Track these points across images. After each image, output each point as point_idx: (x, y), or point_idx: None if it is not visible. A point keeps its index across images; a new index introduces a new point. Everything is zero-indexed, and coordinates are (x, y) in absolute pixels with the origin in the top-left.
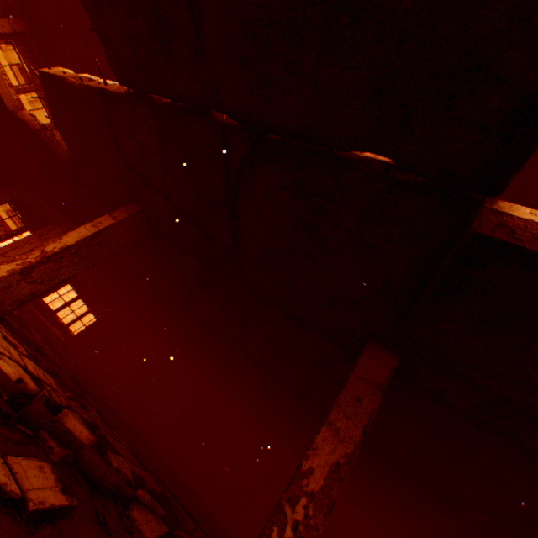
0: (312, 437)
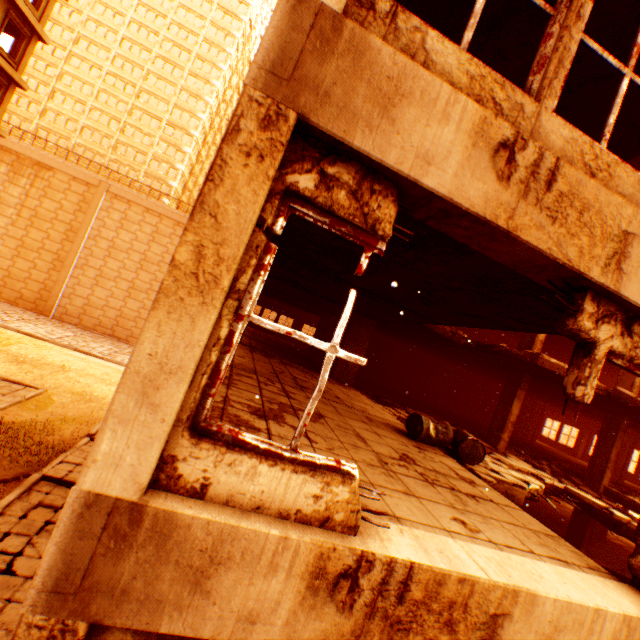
0: (610, 450)
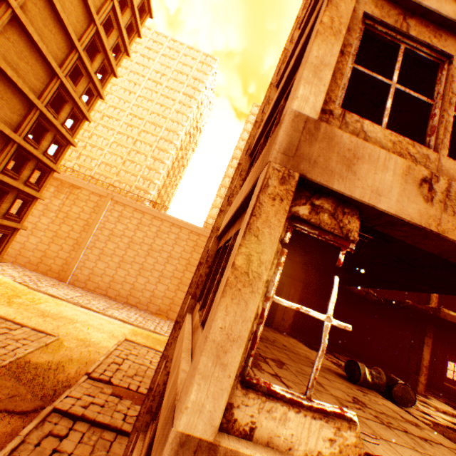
0: None
